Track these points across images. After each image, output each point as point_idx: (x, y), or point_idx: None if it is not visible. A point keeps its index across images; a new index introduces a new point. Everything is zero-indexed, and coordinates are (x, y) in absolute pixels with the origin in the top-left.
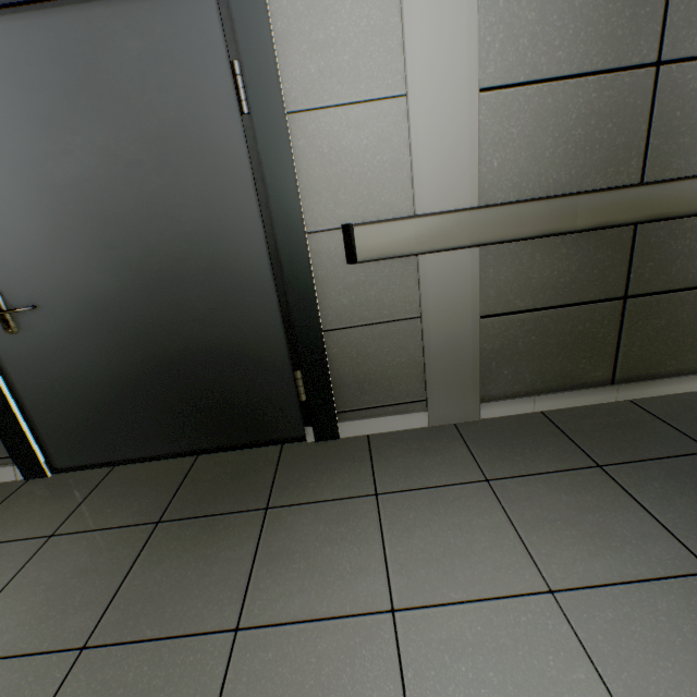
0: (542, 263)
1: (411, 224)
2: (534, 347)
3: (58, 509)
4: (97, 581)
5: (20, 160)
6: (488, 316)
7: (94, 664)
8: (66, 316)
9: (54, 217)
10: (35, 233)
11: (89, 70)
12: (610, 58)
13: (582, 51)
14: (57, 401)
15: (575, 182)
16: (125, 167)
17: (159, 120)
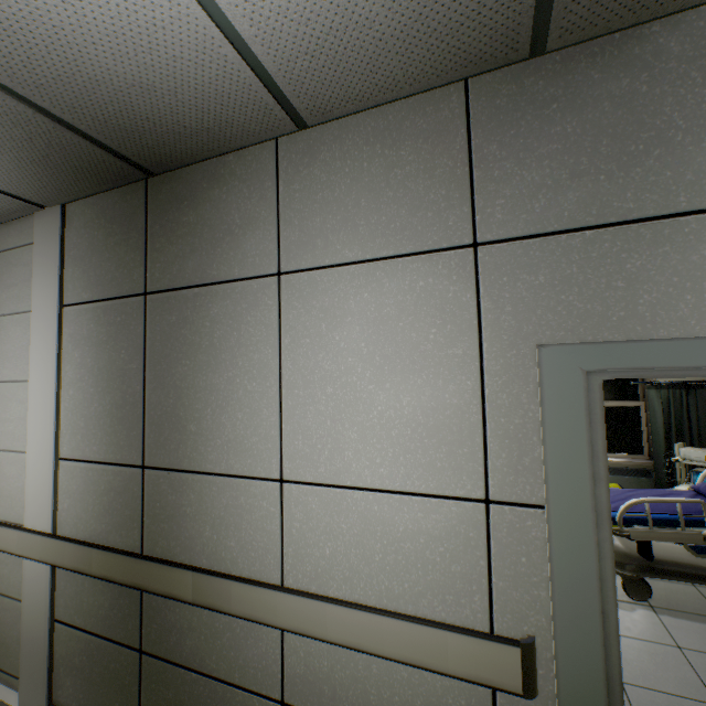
0: (90, 590)
1: (17, 533)
2: (86, 667)
3: None
4: None
5: None
6: (61, 621)
7: None
8: None
9: None
10: None
11: None
12: (120, 456)
13: (106, 448)
14: None
15: (106, 533)
16: None
17: None
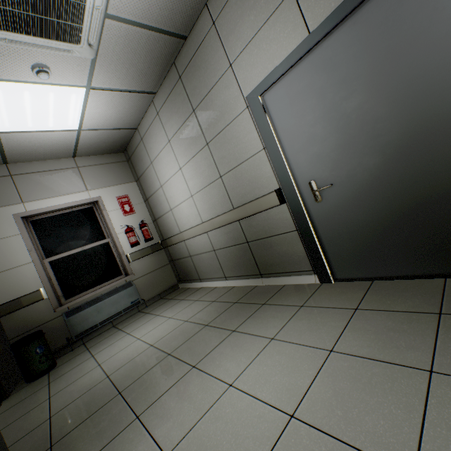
0: None
1: None
2: None
3: (349, 297)
4: (410, 337)
5: (327, 109)
6: None
7: (449, 383)
8: (347, 187)
9: (344, 132)
10: (333, 145)
11: (369, 37)
12: None
13: None
14: (338, 238)
15: None
16: (390, 82)
17: (418, 37)
